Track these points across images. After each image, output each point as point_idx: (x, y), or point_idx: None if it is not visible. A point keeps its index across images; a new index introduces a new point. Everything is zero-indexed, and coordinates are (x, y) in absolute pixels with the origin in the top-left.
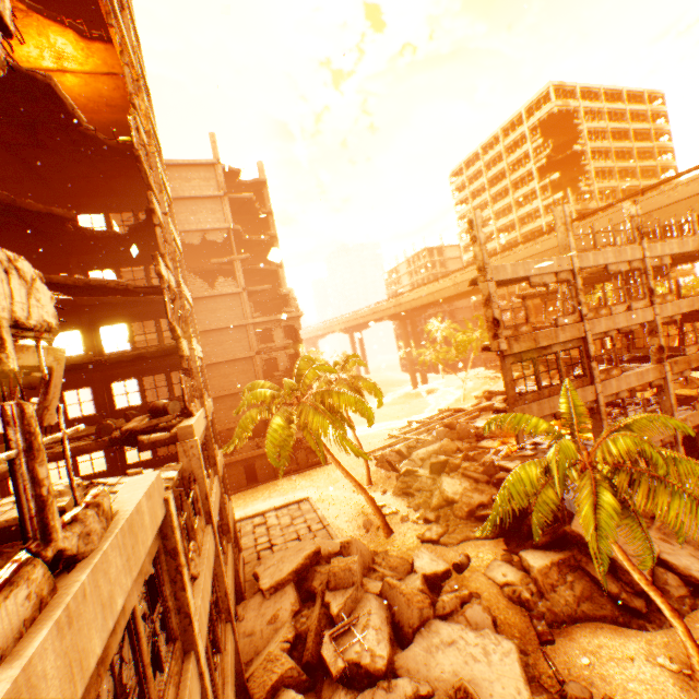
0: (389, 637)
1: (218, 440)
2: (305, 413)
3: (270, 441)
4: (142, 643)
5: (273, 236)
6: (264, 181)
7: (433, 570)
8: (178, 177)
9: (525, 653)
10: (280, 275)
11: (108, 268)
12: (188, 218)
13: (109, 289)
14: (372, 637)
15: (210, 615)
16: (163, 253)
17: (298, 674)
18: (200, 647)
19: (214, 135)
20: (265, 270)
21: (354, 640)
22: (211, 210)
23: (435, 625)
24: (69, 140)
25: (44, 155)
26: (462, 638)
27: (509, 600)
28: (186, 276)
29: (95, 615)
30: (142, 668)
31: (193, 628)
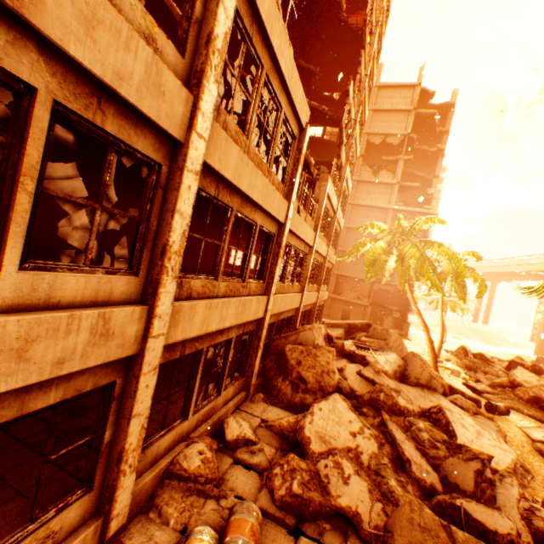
0: (394, 371)
1: (336, 250)
2: (403, 245)
3: (368, 252)
4: (278, 127)
5: (440, 149)
6: (452, 104)
7: (460, 389)
8: (384, 95)
9: (526, 471)
10: (432, 184)
11: (320, 126)
12: (378, 125)
13: (317, 114)
14: (381, 359)
15: (295, 260)
16: (354, 91)
17: (324, 339)
18: (291, 207)
19: (424, 64)
20: (421, 177)
21: (367, 351)
22: (397, 120)
23: (438, 396)
24: (331, 28)
25: (315, 45)
26: (459, 415)
27: (536, 451)
28: (361, 138)
29: (278, 37)
30: (274, 137)
31: (292, 193)
